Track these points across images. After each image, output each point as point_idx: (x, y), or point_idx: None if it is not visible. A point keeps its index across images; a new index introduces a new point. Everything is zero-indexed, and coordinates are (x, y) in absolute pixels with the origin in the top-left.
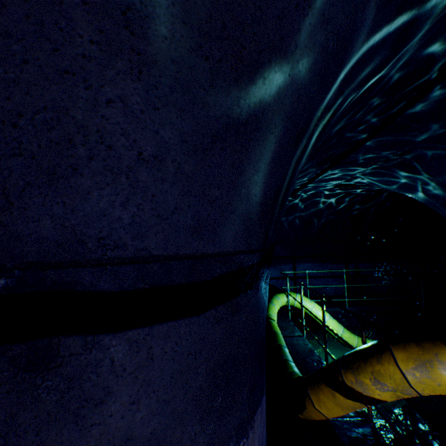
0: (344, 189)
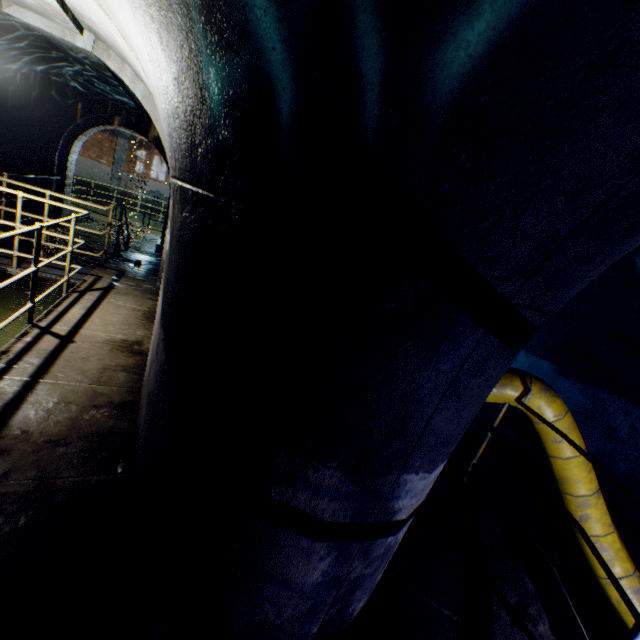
0: None
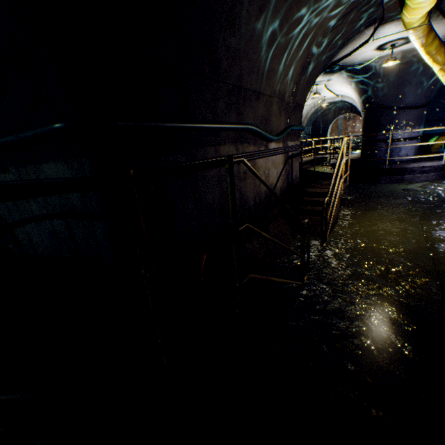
0: None
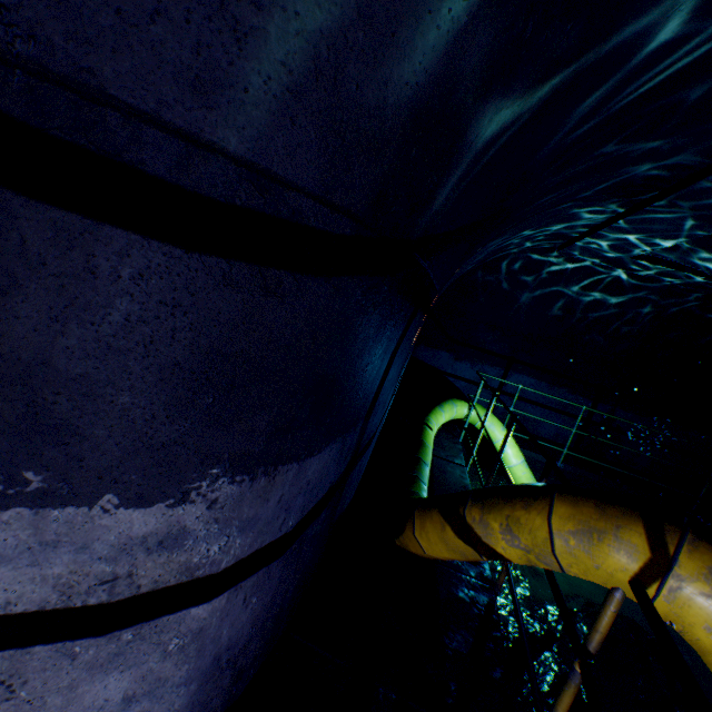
0: (654, 270)
